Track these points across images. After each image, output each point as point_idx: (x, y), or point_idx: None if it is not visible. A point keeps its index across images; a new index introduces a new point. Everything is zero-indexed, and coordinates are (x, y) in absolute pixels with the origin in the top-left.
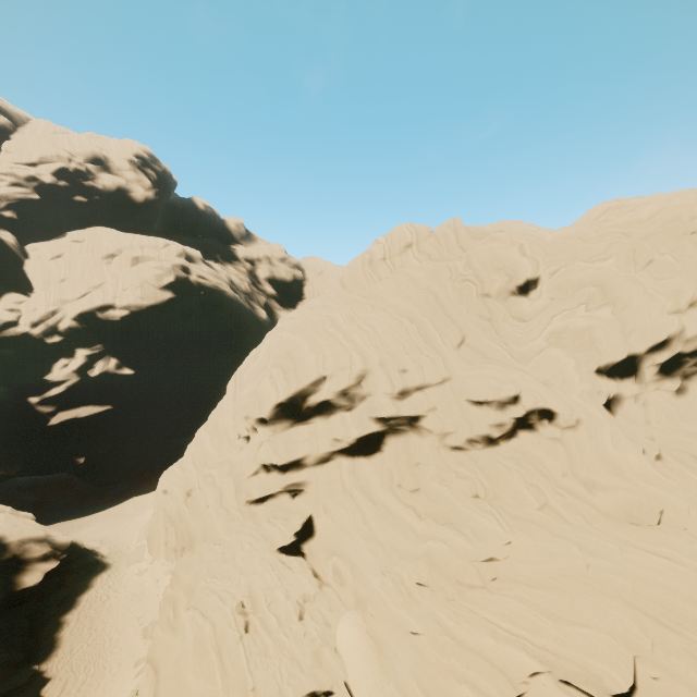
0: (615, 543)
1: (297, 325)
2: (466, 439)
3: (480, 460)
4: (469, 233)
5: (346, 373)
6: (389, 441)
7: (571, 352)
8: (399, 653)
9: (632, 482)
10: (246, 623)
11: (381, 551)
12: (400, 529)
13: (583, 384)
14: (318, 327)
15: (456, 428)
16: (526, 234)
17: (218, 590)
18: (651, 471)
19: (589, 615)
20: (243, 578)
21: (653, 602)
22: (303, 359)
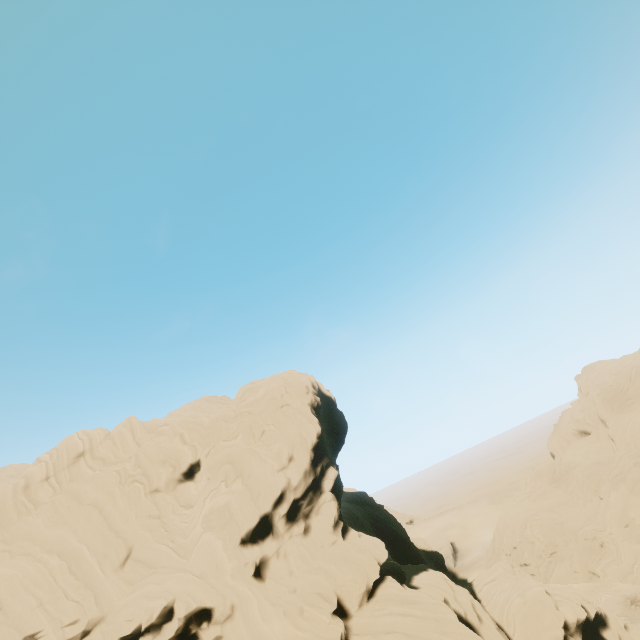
0: None
1: None
2: None
3: None
4: (146, 428)
5: None
6: None
7: (219, 532)
8: None
9: None
10: None
11: None
12: None
13: (231, 563)
14: None
15: None
16: (189, 422)
17: None
18: (292, 631)
19: None
20: None
21: None
22: None
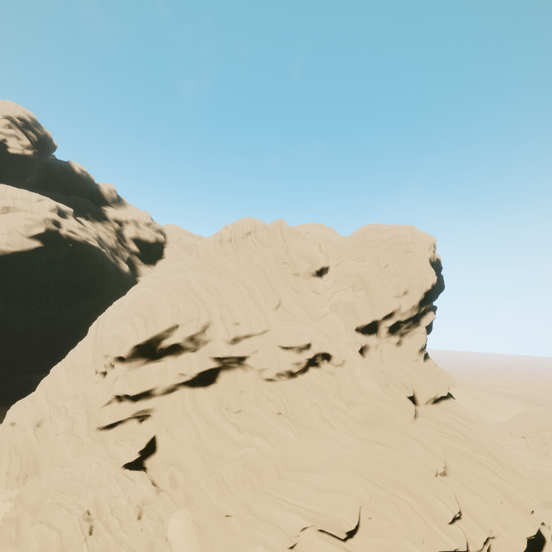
0: (358, 439)
1: (159, 283)
2: (276, 373)
3: (284, 387)
4: (290, 231)
5: (195, 323)
6: (222, 375)
7: (342, 316)
8: (215, 533)
9: (370, 400)
10: (91, 527)
11: (209, 459)
12: (224, 441)
13: (348, 338)
14: (176, 287)
15: (270, 365)
16: (324, 237)
17: (65, 504)
18: (381, 392)
19: (339, 485)
20: (90, 491)
21: (374, 472)
22: (161, 311)
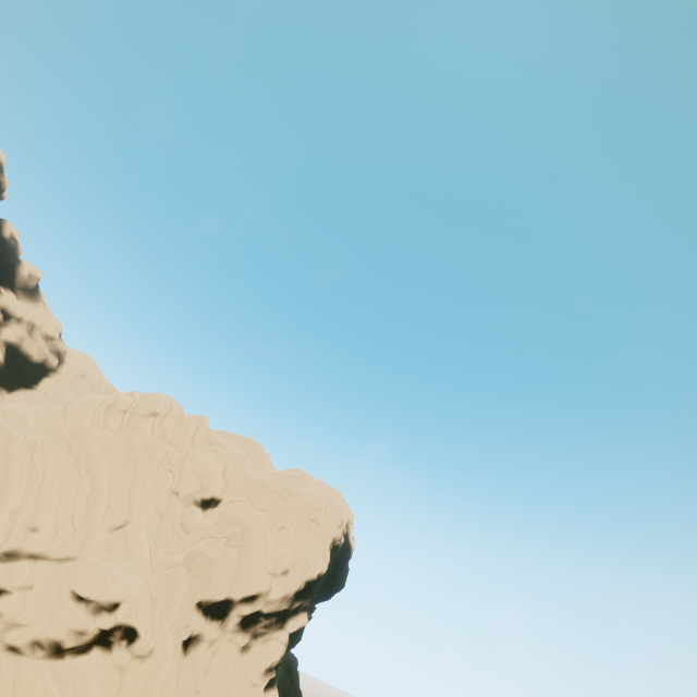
0: None
1: None
2: (33, 639)
3: (27, 672)
4: (207, 435)
5: None
6: None
7: (192, 577)
8: None
9: None
10: None
11: None
12: None
13: (180, 613)
14: None
15: (33, 621)
16: (238, 461)
17: None
18: None
19: None
20: None
21: None
22: None
